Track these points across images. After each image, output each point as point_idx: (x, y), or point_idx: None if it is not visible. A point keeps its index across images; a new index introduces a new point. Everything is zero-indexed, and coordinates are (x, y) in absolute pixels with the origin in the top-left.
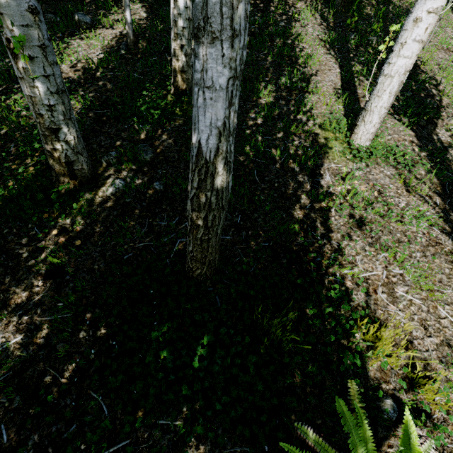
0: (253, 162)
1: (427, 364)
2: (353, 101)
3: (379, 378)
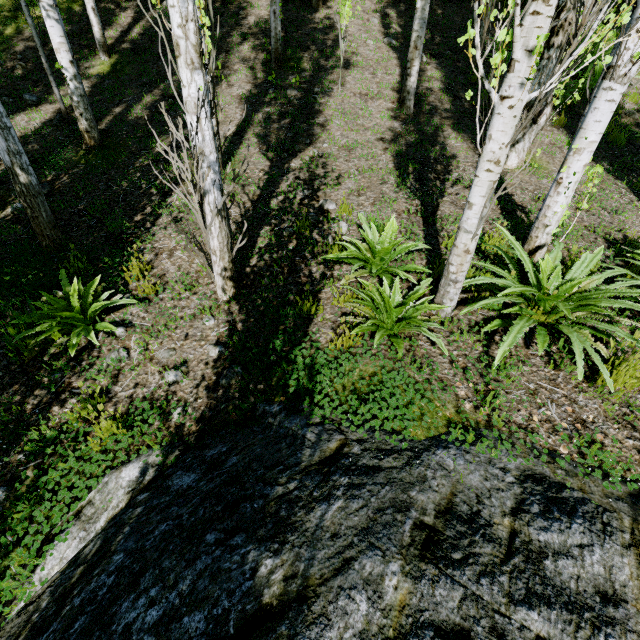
0: (124, 190)
1: (167, 283)
2: (236, 144)
3: (134, 289)
